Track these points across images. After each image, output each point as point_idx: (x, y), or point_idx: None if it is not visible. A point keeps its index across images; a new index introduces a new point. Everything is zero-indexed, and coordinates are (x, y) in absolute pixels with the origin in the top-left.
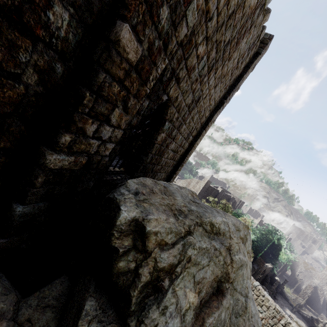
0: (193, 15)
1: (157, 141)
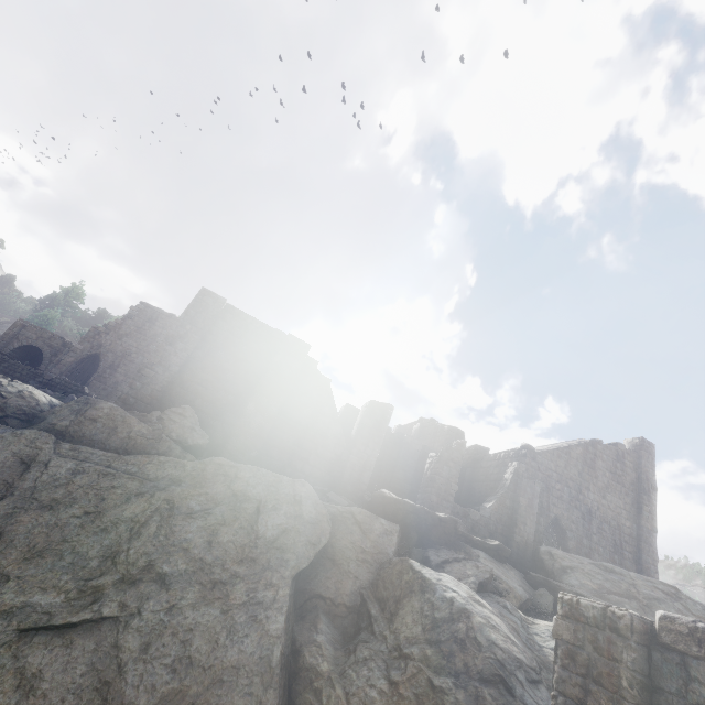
0: (538, 483)
1: (570, 548)
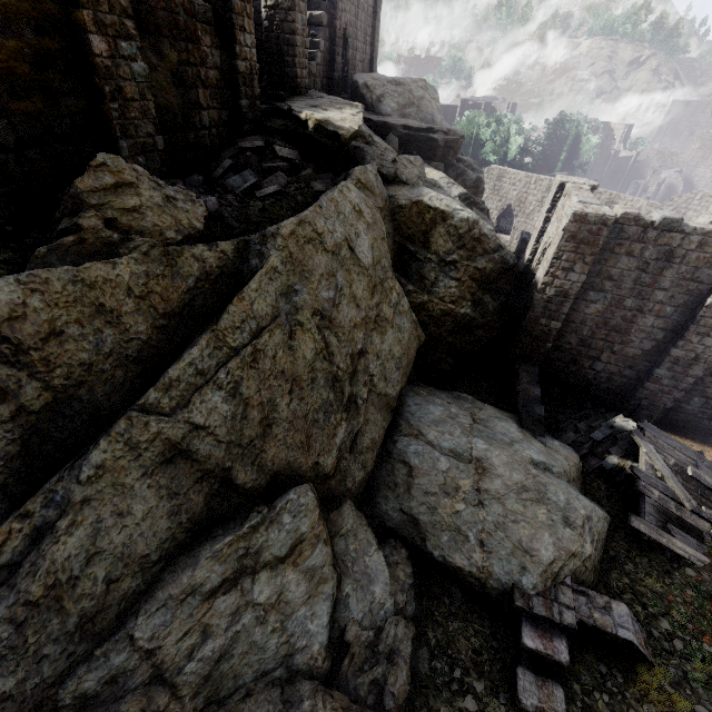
0: None
1: (349, 58)
